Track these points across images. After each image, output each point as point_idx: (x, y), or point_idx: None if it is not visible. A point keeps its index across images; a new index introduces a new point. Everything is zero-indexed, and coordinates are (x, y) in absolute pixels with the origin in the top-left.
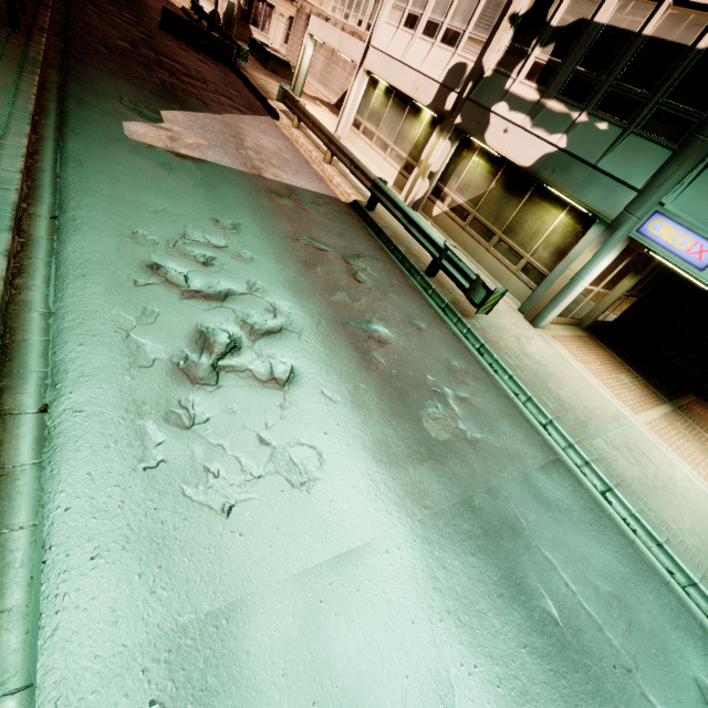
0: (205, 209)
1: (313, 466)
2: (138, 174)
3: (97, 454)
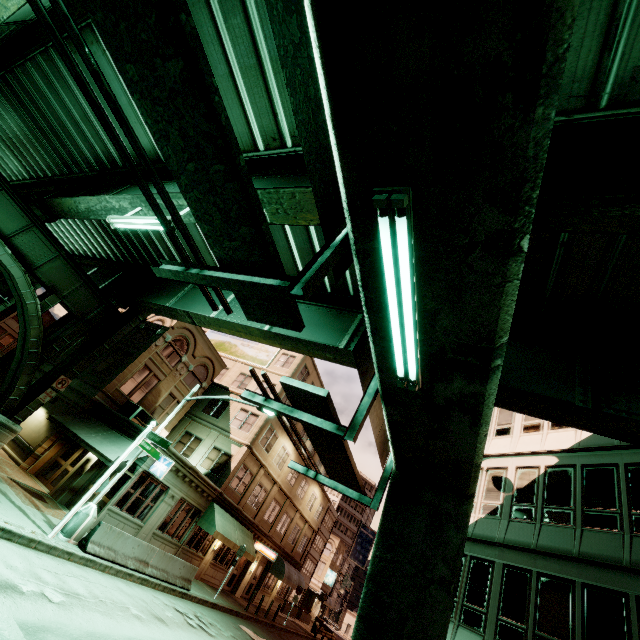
0: (232, 632)
1: (172, 618)
2: (225, 621)
3: (151, 591)
